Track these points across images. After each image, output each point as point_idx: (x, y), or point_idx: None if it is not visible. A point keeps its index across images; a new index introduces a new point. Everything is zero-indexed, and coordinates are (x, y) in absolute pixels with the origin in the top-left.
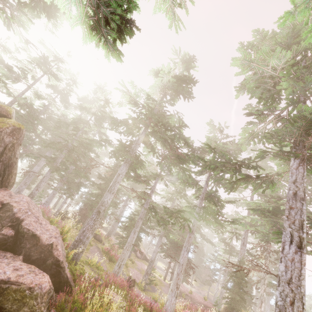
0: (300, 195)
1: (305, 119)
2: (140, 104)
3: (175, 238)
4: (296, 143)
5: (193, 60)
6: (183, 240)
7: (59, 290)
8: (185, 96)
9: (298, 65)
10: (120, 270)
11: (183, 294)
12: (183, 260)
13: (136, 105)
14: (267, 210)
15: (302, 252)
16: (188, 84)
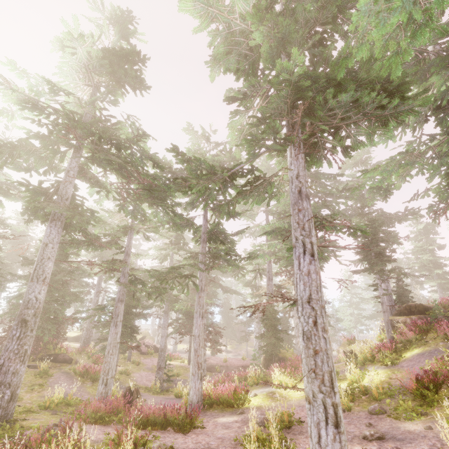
0: (303, 192)
1: (288, 83)
2: (47, 107)
3: (182, 306)
4: (289, 127)
5: (130, 20)
6: None
7: None
8: (134, 86)
9: (271, 9)
10: (109, 387)
11: (217, 367)
12: (198, 330)
13: (41, 111)
14: (284, 230)
15: (315, 259)
16: (134, 63)
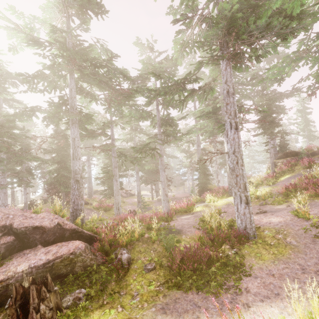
0: (231, 91)
1: (226, 18)
2: (44, 41)
3: (150, 167)
4: (221, 45)
5: None
6: (155, 166)
7: (89, 244)
8: (96, 12)
9: None
10: (120, 211)
11: (169, 199)
12: (163, 178)
13: (40, 45)
14: (208, 113)
15: (238, 131)
16: None
